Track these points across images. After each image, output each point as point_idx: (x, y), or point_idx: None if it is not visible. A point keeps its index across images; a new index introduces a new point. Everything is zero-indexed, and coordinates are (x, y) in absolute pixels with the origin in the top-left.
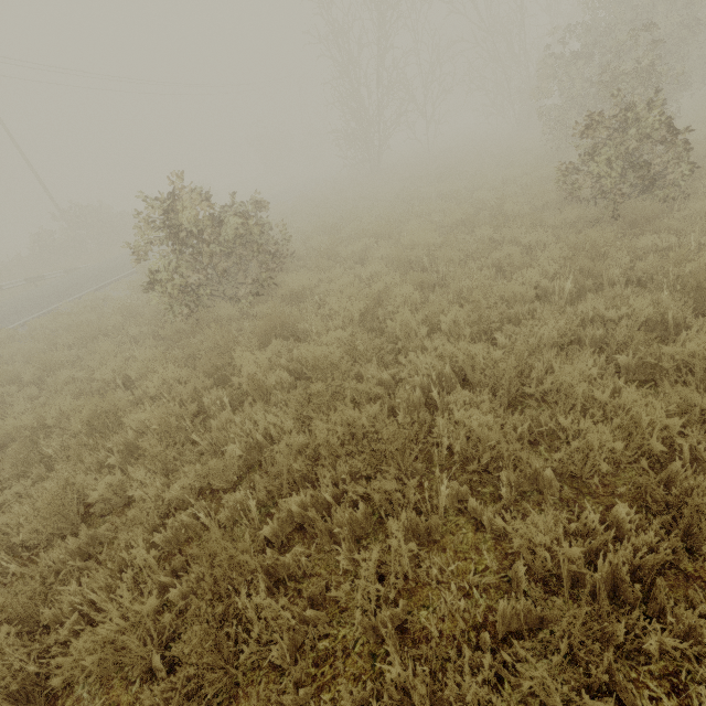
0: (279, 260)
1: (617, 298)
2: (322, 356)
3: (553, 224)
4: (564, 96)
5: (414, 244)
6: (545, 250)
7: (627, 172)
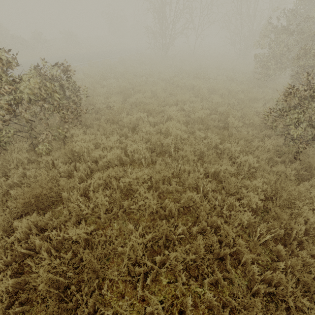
0: (79, 115)
1: (309, 278)
2: (41, 288)
3: (256, 146)
4: (272, 50)
5: (168, 129)
6: (253, 183)
7: (310, 128)
